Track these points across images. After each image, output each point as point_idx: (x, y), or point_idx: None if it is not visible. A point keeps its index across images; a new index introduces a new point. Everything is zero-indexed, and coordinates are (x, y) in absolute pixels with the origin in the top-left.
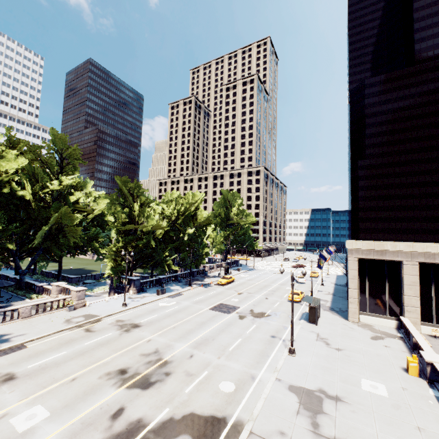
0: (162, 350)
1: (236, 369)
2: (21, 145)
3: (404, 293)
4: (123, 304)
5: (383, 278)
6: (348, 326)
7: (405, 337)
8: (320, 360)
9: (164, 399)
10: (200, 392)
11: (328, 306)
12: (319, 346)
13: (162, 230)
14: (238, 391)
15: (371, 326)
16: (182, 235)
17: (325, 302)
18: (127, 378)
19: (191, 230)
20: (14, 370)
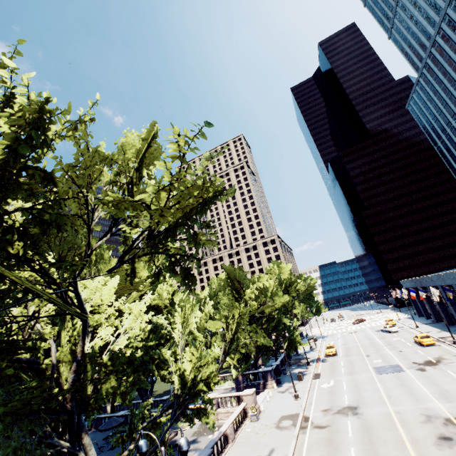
0: (430, 413)
1: None
2: None
3: None
4: (297, 396)
5: None
6: None
7: None
8: None
9: None
10: None
11: None
12: None
13: None
14: None
15: None
16: None
17: (455, 337)
18: None
19: None
20: None
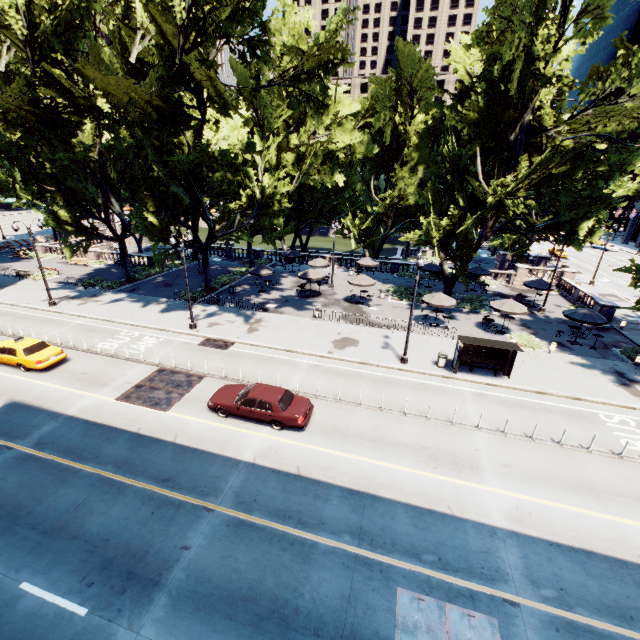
0: None
1: None
2: None
3: None
4: (593, 283)
5: None
6: None
7: None
8: None
9: None
10: None
11: None
12: None
13: None
14: None
15: None
16: None
17: None
18: None
19: None
20: None
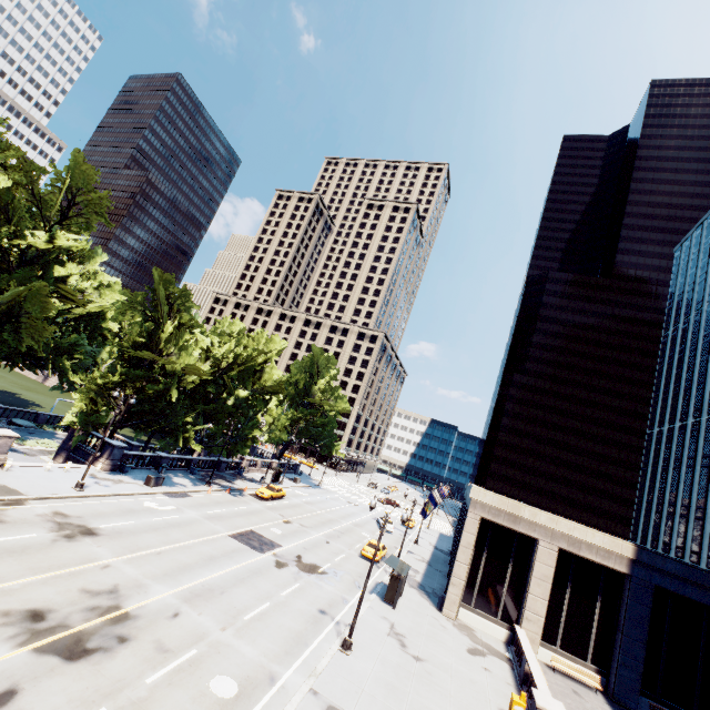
0: (125, 591)
1: (249, 657)
2: (9, 153)
3: (529, 589)
4: (78, 484)
5: (507, 559)
6: (439, 622)
7: (515, 661)
8: (387, 671)
9: (103, 688)
10: (174, 688)
11: (417, 581)
12: (390, 645)
13: (198, 377)
14: (241, 699)
15: (472, 630)
16: (225, 396)
17: (414, 573)
18: (41, 630)
19: (243, 392)
20: None
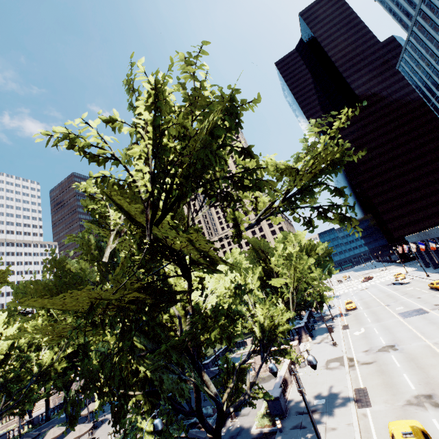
0: None
1: None
2: None
3: None
4: (335, 343)
5: None
6: None
7: None
8: None
9: None
10: None
11: None
12: None
13: None
14: None
15: None
16: None
17: None
18: None
19: None
20: (410, 394)
